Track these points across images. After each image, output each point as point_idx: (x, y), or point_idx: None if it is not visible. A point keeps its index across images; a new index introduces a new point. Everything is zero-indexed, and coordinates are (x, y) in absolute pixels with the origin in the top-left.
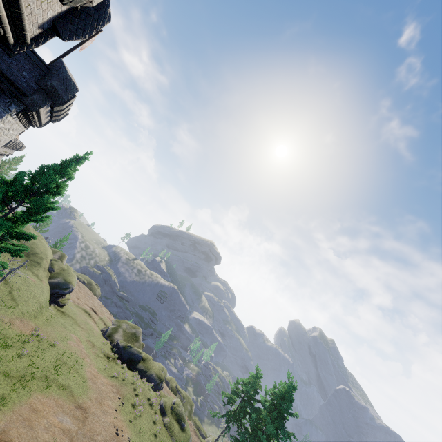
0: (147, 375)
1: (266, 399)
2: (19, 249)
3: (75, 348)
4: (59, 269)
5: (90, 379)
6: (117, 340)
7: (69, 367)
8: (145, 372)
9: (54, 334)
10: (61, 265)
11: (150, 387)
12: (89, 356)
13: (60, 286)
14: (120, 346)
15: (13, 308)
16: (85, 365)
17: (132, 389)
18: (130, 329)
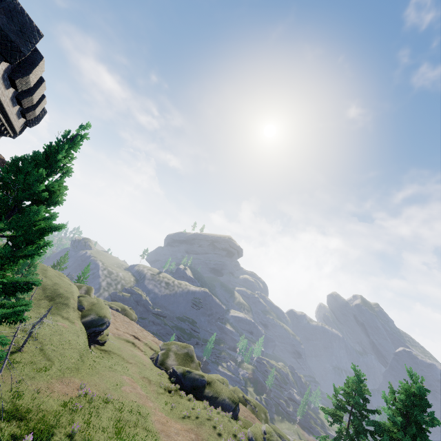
0: (219, 401)
1: (390, 410)
2: (13, 312)
3: (132, 394)
4: (89, 305)
5: (161, 432)
6: (171, 367)
7: (133, 424)
8: (215, 399)
9: (104, 384)
10: (90, 300)
11: (230, 417)
12: (149, 398)
13: (95, 324)
14: (178, 373)
15: (48, 369)
16: (150, 413)
17: (212, 428)
18: (181, 350)
